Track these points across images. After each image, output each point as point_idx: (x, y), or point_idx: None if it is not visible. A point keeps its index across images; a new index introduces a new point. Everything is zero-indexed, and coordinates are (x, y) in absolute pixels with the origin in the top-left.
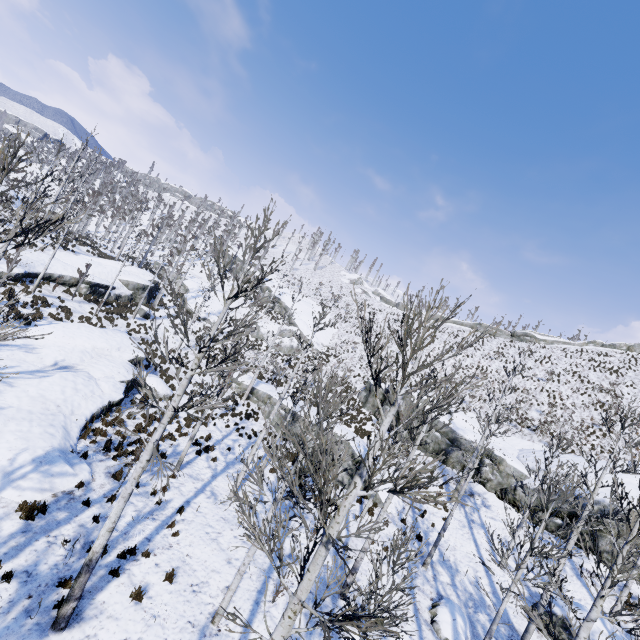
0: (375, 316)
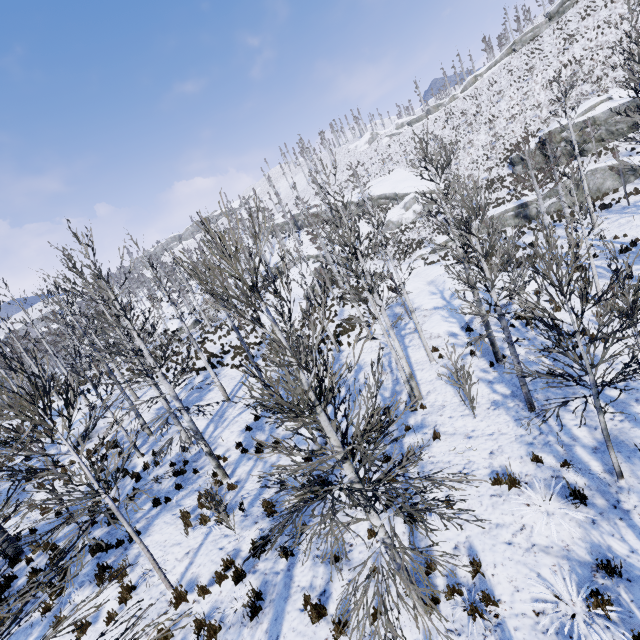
0: (429, 136)
